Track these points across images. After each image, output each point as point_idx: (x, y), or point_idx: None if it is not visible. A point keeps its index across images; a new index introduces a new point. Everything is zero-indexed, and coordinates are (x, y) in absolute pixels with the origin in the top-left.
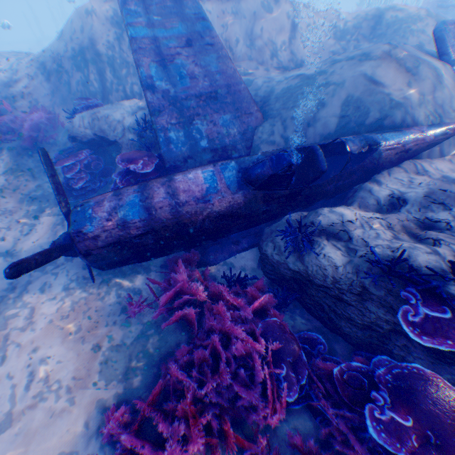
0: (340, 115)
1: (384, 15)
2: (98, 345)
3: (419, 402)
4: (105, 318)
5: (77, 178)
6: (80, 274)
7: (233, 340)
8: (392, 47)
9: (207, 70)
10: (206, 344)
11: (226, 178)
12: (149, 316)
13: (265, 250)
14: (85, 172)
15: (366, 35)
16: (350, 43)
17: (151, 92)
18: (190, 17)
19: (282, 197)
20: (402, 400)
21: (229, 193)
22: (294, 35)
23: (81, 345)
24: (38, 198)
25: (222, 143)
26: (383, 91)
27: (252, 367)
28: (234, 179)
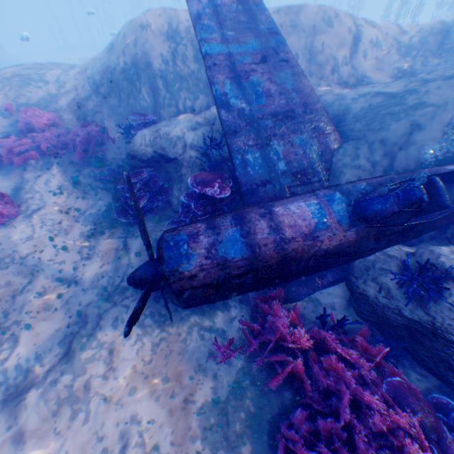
0: (442, 139)
1: (453, 29)
2: (191, 400)
3: None
4: (192, 364)
5: (138, 197)
6: (153, 307)
7: (366, 410)
8: None
9: (283, 88)
10: (327, 410)
11: (335, 212)
12: (241, 363)
13: (364, 290)
14: (145, 191)
15: (433, 51)
16: (415, 58)
17: (226, 110)
18: (263, 32)
19: (393, 234)
20: None
21: (339, 229)
22: (355, 50)
23: (172, 399)
24: (93, 217)
25: (300, 166)
26: None
27: (393, 447)
28: (343, 213)
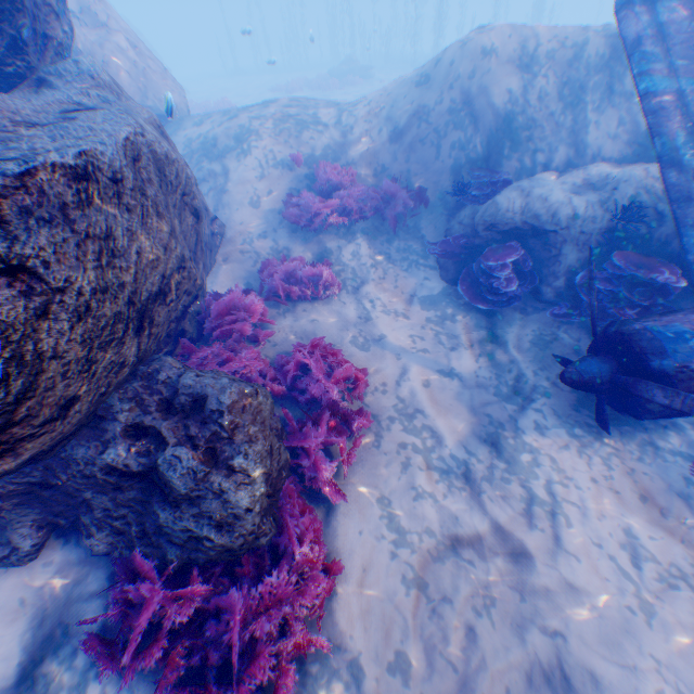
0: None
1: None
2: (689, 525)
3: None
4: (667, 487)
5: (507, 280)
6: (575, 417)
7: None
8: None
9: None
10: None
11: None
12: None
13: None
14: (513, 273)
15: None
16: None
17: (676, 170)
18: None
19: None
20: None
21: None
22: None
23: (662, 520)
24: (430, 302)
25: None
26: None
27: None
28: None
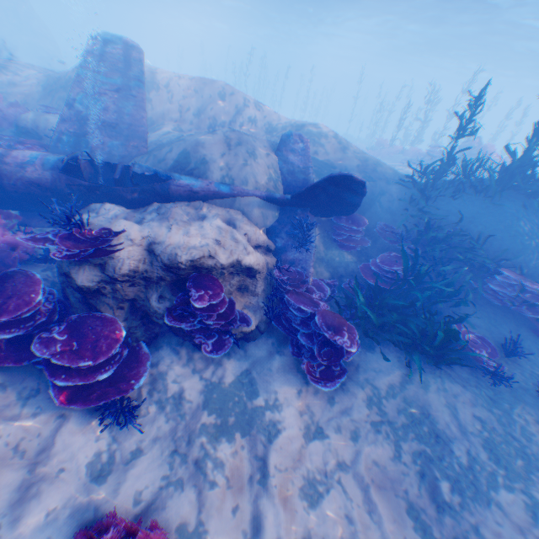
0: (177, 160)
1: (305, 127)
2: None
3: (9, 282)
4: None
5: None
6: None
7: None
8: (230, 130)
9: (121, 110)
10: None
11: (47, 159)
12: None
13: None
14: None
15: None
16: (274, 138)
17: (69, 108)
18: (130, 76)
19: (84, 187)
20: (1, 279)
21: (42, 168)
22: (235, 120)
23: None
24: None
25: (101, 157)
26: (204, 152)
27: None
28: (52, 162)
